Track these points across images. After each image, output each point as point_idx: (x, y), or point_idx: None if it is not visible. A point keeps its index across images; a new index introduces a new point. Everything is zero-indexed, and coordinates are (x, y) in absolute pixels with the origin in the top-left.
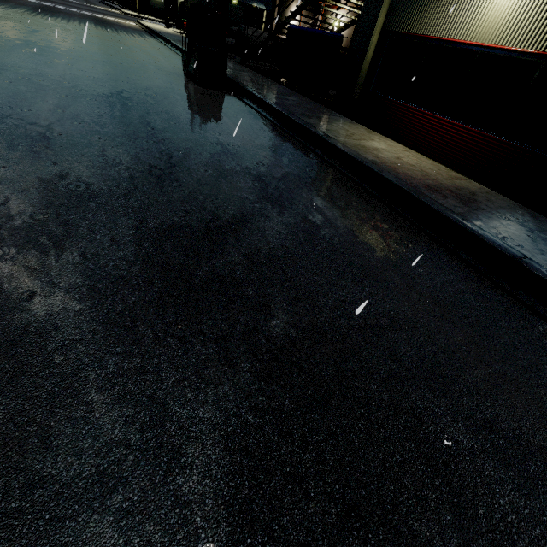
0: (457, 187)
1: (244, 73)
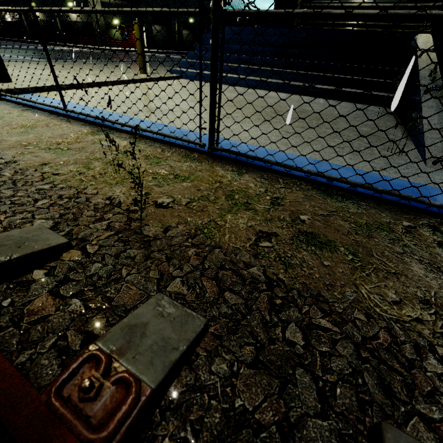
0: None
1: None
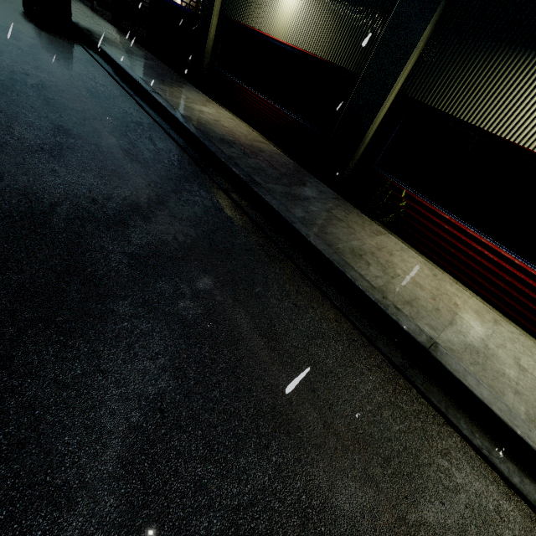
0: (252, 145)
1: (106, 30)
